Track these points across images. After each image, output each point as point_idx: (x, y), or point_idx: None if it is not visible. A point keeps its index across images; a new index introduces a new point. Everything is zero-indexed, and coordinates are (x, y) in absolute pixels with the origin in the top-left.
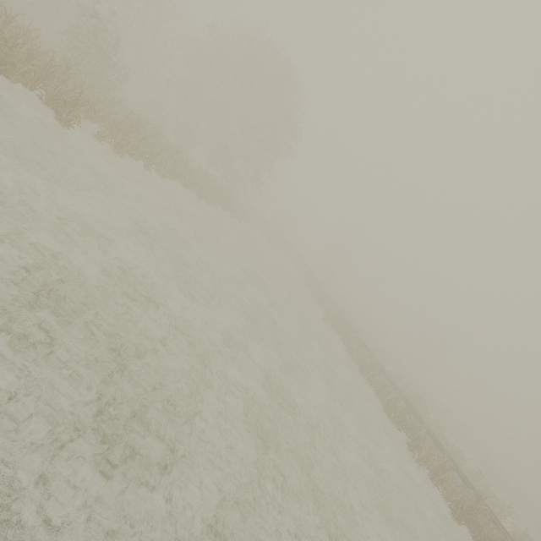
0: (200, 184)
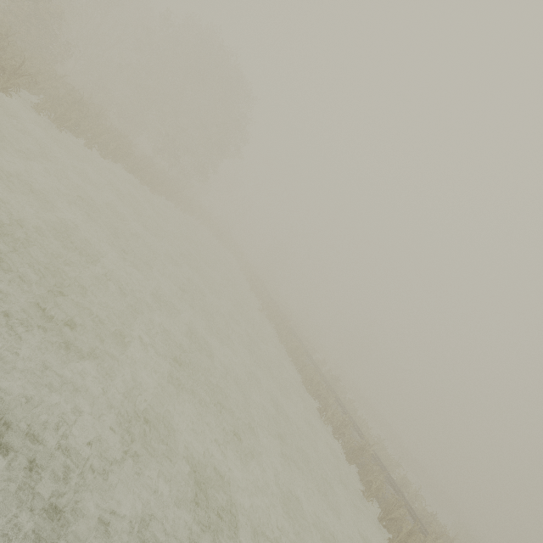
0: (144, 171)
